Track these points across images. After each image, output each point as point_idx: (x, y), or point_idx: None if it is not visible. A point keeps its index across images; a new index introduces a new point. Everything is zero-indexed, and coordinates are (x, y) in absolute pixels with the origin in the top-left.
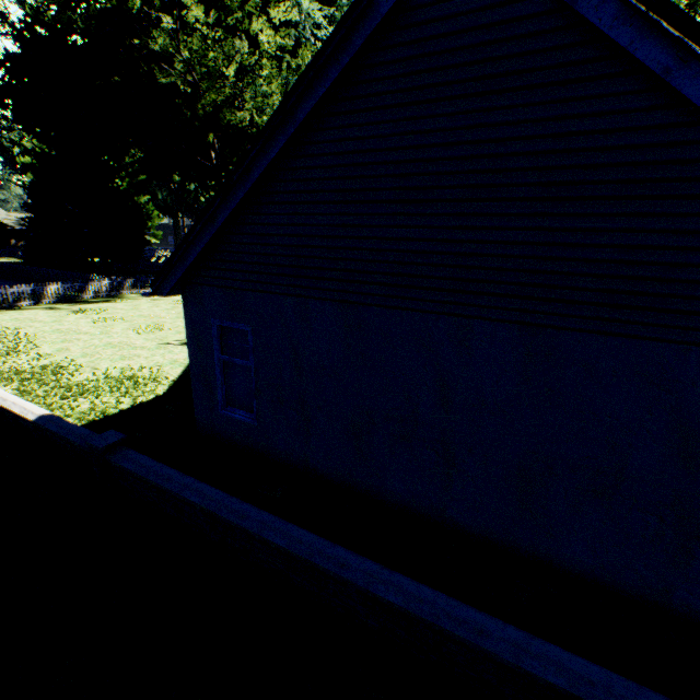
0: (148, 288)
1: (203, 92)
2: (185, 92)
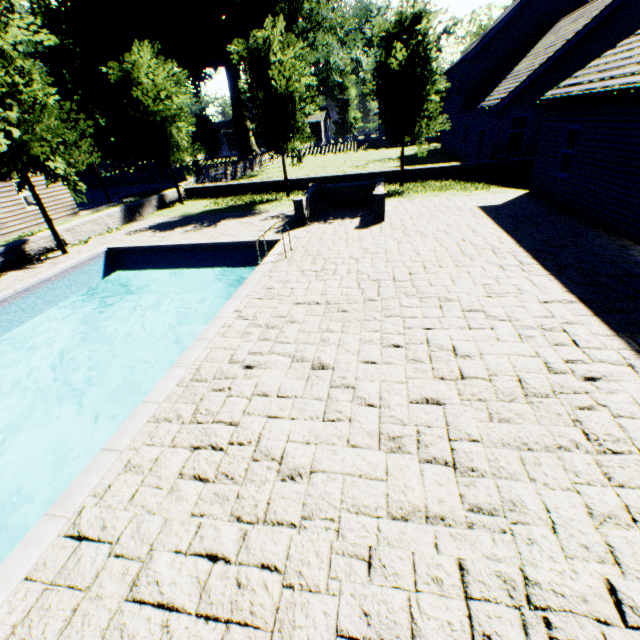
0: (253, 169)
1: (297, 1)
2: (283, 2)
